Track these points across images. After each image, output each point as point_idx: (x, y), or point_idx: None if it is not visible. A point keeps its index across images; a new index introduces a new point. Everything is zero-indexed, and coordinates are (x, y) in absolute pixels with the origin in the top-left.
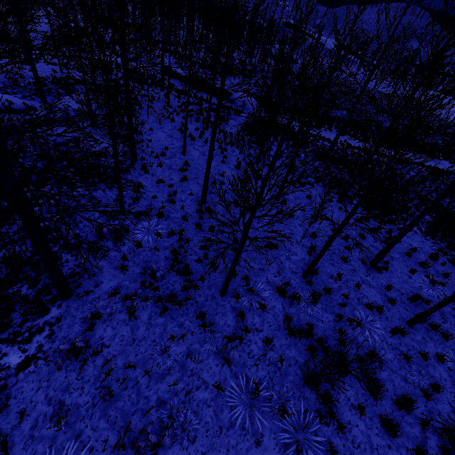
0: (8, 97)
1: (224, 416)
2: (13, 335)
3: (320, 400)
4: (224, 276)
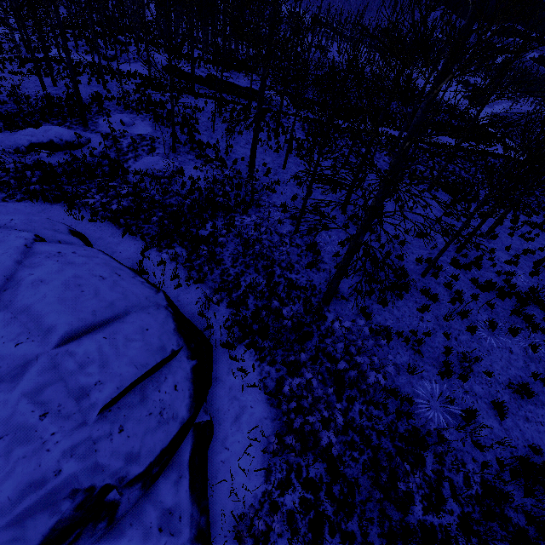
0: (61, 129)
1: (484, 344)
2: (322, 337)
3: (524, 322)
4: (412, 264)
